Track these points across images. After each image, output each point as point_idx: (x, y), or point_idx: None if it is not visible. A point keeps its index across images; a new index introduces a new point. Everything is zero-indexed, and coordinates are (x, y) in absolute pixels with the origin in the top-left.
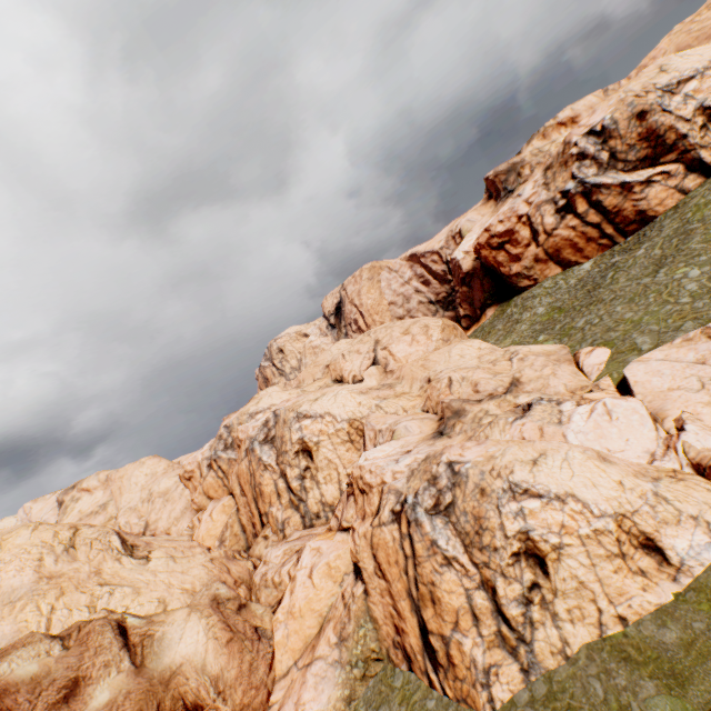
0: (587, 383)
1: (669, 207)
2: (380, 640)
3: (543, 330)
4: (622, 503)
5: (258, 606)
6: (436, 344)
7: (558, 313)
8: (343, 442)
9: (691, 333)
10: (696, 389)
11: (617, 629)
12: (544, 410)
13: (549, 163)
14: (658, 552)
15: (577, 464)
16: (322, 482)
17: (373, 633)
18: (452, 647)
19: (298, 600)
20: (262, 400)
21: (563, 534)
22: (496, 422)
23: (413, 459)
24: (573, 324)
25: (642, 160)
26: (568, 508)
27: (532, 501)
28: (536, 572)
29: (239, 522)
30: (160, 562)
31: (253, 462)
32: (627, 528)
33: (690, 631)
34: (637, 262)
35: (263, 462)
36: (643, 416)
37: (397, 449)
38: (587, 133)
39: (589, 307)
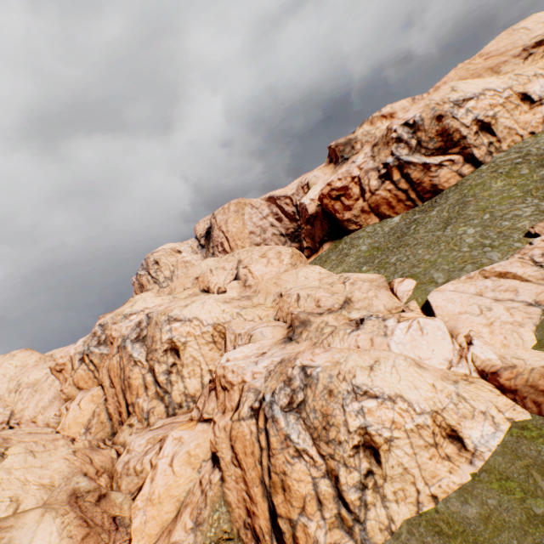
0: (400, 305)
1: (452, 184)
2: (232, 521)
3: (366, 263)
4: (436, 402)
5: (118, 494)
6: (286, 267)
7: (376, 251)
8: (208, 343)
9: (472, 273)
10: (477, 314)
11: (430, 506)
12: (374, 324)
13: (376, 142)
14: (459, 441)
15: (402, 370)
16: (187, 377)
17: (226, 516)
18: (298, 529)
19: (158, 487)
20: (137, 303)
21: (394, 429)
22: (337, 332)
23: (270, 361)
24: (388, 260)
25: (437, 149)
26: (397, 407)
27: (370, 401)
28: (371, 461)
29: (106, 411)
30: (17, 459)
31: (124, 358)
32: (439, 422)
33: (486, 507)
34: (431, 220)
35: (134, 358)
36: (445, 332)
37: (254, 351)
38: (403, 124)
39: (399, 248)
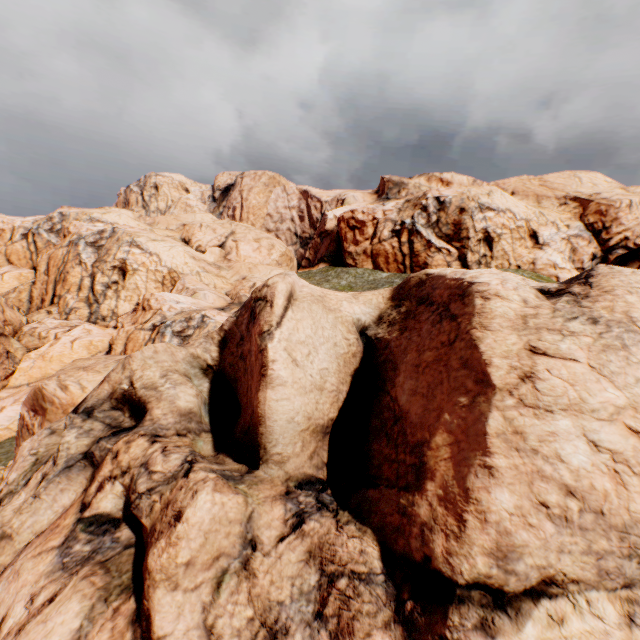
0: None
1: None
2: None
3: None
4: None
5: (17, 342)
6: (271, 262)
7: (348, 290)
8: (157, 281)
9: None
10: None
11: None
12: None
13: (411, 199)
14: None
15: None
16: (123, 299)
17: None
18: None
19: (54, 351)
20: (110, 214)
21: None
22: None
23: (189, 307)
24: None
25: (447, 236)
26: None
27: None
28: None
29: (30, 293)
30: None
31: (72, 254)
32: None
33: None
34: None
35: (81, 259)
36: None
37: (189, 303)
38: (436, 198)
39: None
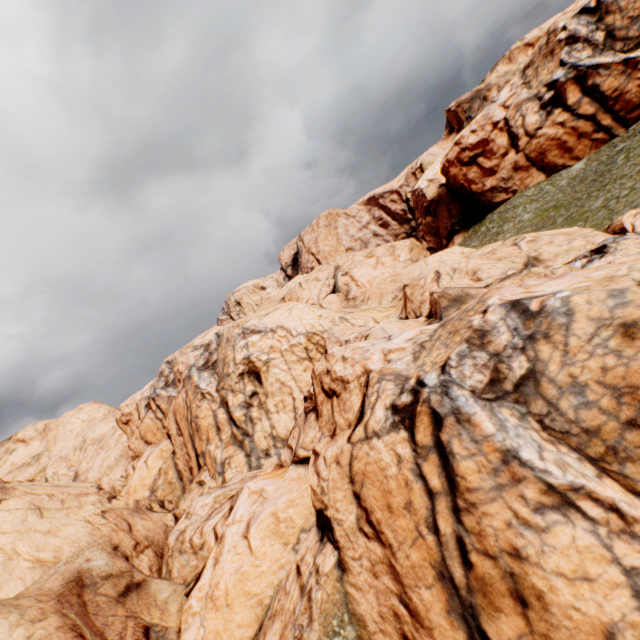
0: None
1: None
2: None
3: (539, 229)
4: None
5: (163, 584)
6: (404, 265)
7: (554, 211)
8: (300, 360)
9: None
10: None
11: None
12: None
13: (528, 62)
14: None
15: None
16: (273, 411)
17: None
18: None
19: (224, 576)
20: (210, 333)
21: None
22: (549, 274)
23: (418, 331)
24: (586, 209)
25: None
26: None
27: None
28: None
29: (175, 468)
30: (11, 517)
31: (189, 392)
32: None
33: None
34: None
35: (201, 390)
36: None
37: None
38: (578, 13)
39: (603, 188)
